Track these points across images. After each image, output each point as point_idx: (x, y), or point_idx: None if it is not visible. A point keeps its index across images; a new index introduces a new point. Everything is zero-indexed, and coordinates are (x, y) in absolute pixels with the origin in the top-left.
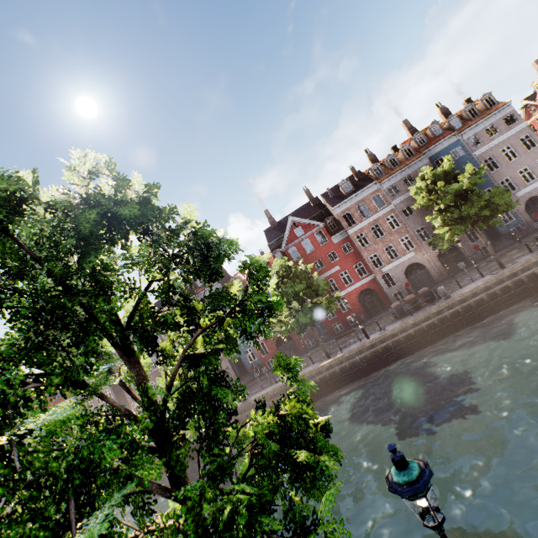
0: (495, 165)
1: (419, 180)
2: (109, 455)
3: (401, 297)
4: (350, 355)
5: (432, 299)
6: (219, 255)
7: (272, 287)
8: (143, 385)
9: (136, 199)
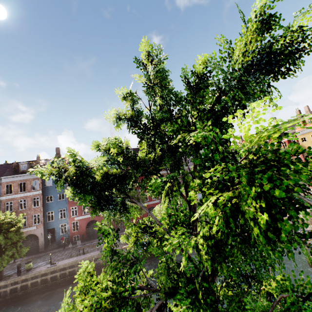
0: None
1: None
2: None
3: None
4: None
5: None
6: None
7: None
8: None
9: None
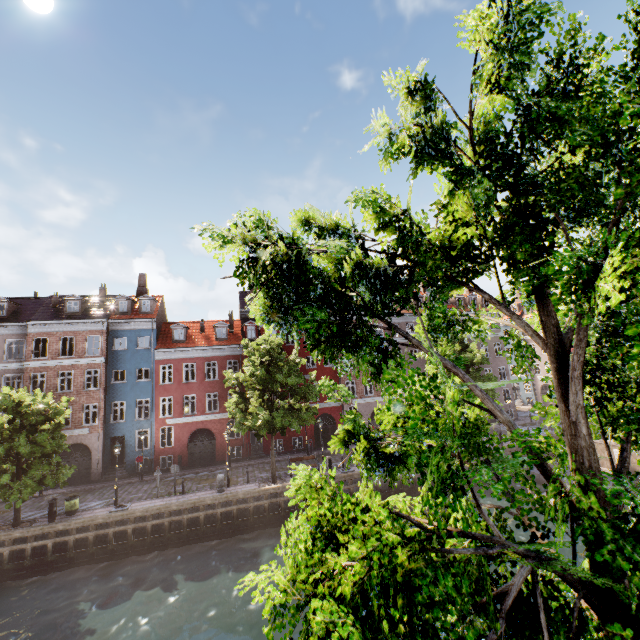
0: None
1: None
2: None
3: None
4: None
5: None
6: None
7: None
8: None
9: None
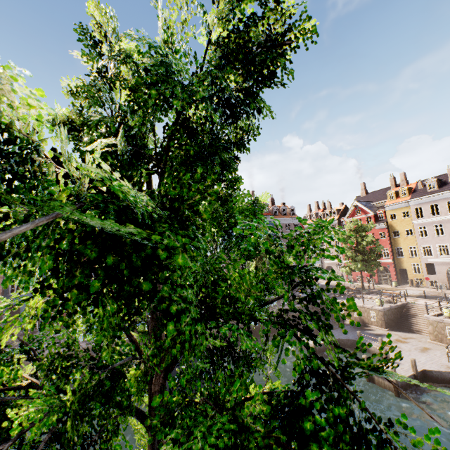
0: None
1: None
2: None
3: None
4: None
5: None
6: None
7: None
8: None
9: None
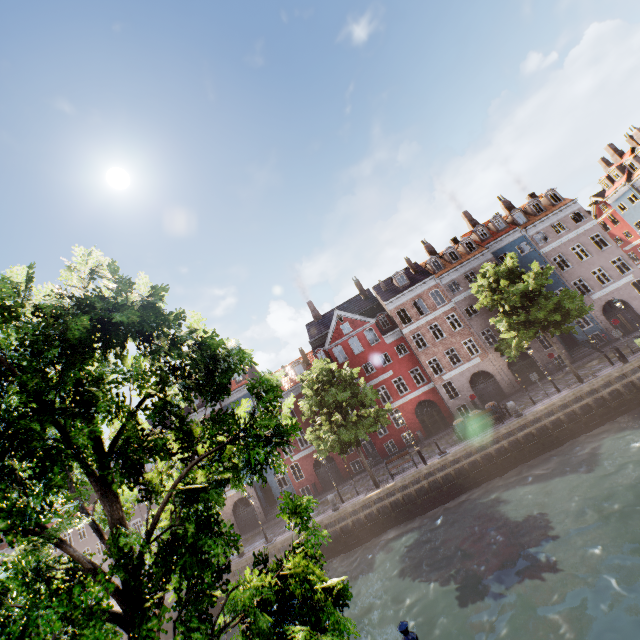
0: (566, 263)
1: (480, 277)
2: (44, 631)
3: (466, 411)
4: (403, 484)
5: (501, 416)
6: (227, 369)
7: (289, 406)
8: (114, 530)
9: (140, 302)
